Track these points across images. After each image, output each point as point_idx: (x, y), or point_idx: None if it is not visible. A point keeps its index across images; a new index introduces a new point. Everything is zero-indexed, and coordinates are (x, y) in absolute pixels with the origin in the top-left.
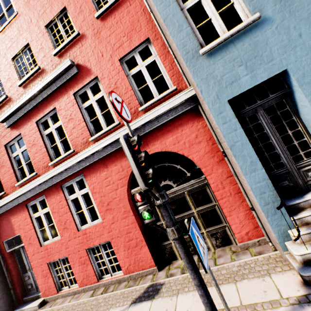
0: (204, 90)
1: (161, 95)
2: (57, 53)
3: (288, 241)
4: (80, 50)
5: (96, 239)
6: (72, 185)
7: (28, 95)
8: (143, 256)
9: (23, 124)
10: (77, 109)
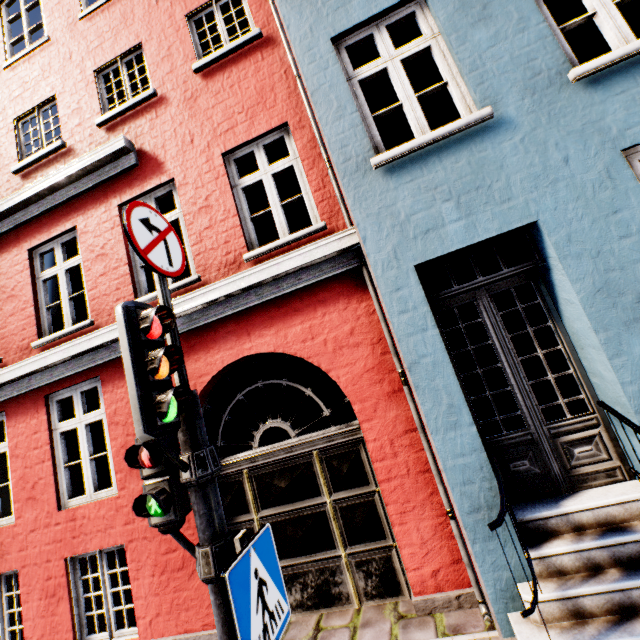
0: (370, 236)
1: (291, 236)
2: (104, 122)
3: (516, 612)
4: (151, 125)
5: (95, 537)
6: (97, 398)
7: (25, 193)
8: (193, 596)
9: (2, 249)
10: (119, 237)
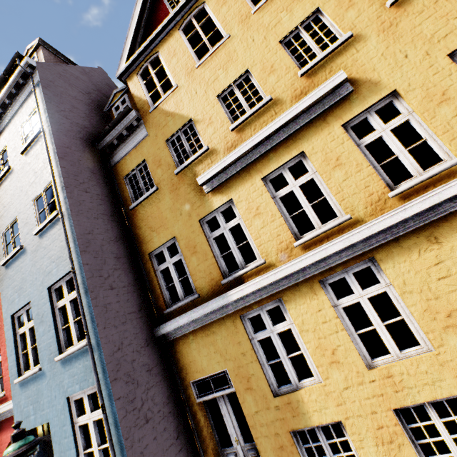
0: (16, 414)
1: None
2: None
3: None
4: None
5: None
6: None
7: None
8: None
9: None
10: None
